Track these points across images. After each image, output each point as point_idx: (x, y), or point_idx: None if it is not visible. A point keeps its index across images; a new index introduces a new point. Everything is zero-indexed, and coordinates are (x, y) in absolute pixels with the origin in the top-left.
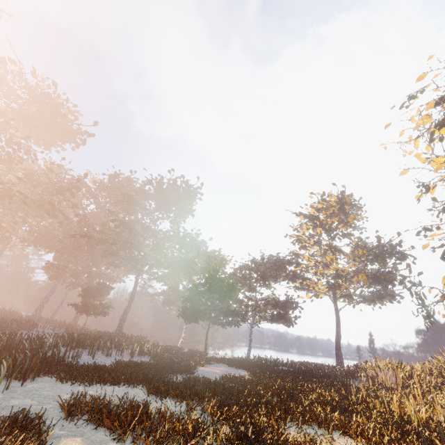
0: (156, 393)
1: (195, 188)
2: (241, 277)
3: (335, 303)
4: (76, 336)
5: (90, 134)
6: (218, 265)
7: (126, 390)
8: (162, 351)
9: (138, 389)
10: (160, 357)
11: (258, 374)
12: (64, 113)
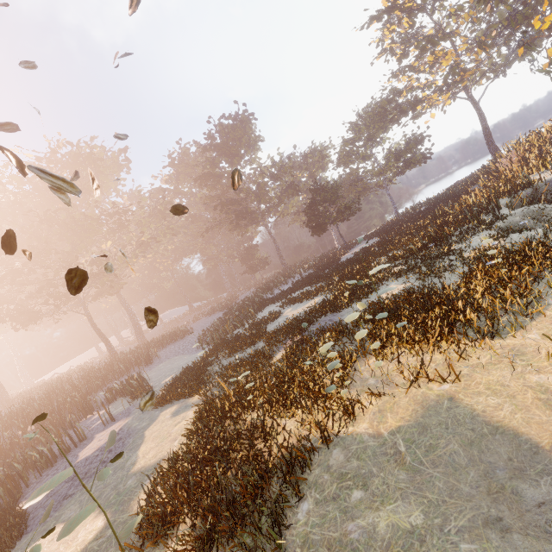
0: (314, 284)
1: (241, 114)
2: (349, 155)
3: (470, 98)
4: (264, 286)
5: (124, 150)
6: (322, 160)
7: (302, 291)
8: (317, 262)
9: (307, 287)
10: (317, 266)
11: (382, 236)
12: (100, 158)
